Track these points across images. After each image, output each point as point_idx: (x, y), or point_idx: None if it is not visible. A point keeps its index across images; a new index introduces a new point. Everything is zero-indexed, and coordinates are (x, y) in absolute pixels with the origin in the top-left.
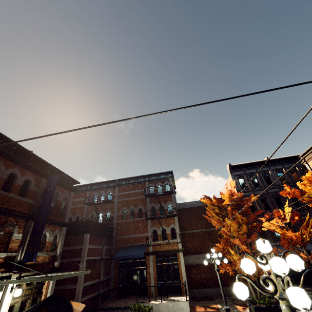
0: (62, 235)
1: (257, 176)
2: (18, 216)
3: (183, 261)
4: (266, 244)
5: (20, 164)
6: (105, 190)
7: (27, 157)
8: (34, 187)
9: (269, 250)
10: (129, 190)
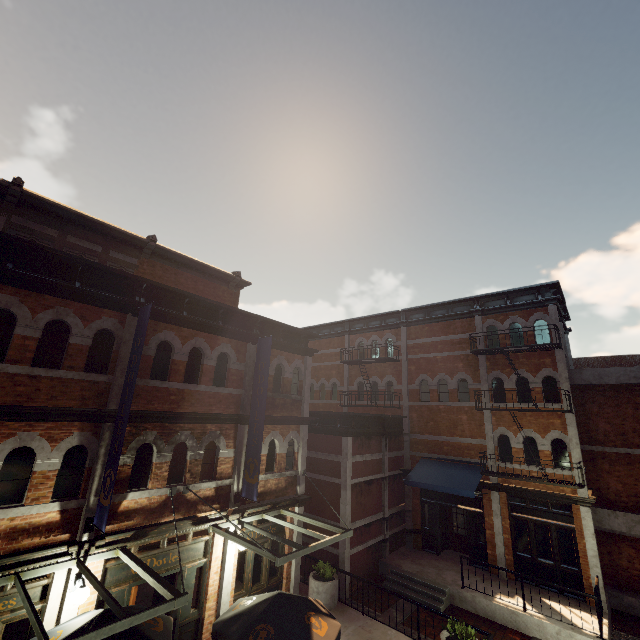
0: (302, 440)
1: None
2: (220, 421)
3: (592, 530)
4: None
5: (203, 327)
6: (379, 334)
7: (212, 310)
8: (236, 365)
9: None
10: (432, 335)
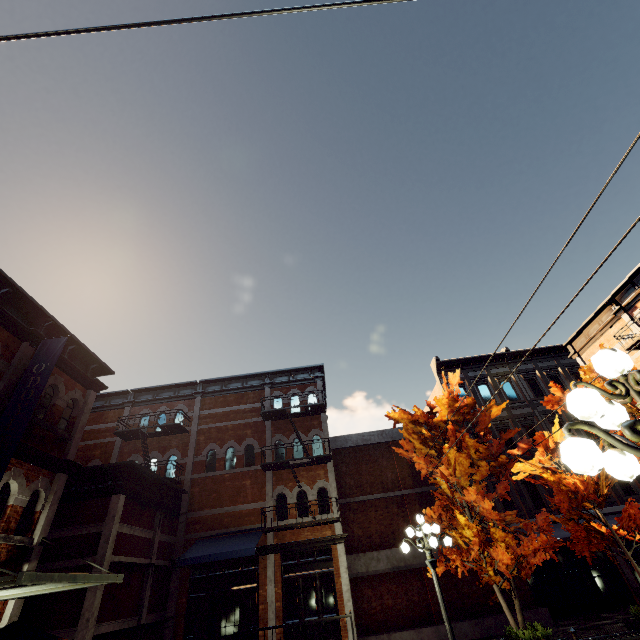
0: (54, 493)
1: (490, 384)
2: None
3: (346, 564)
4: (620, 353)
5: None
6: (170, 405)
7: None
8: None
9: (629, 364)
10: (226, 405)
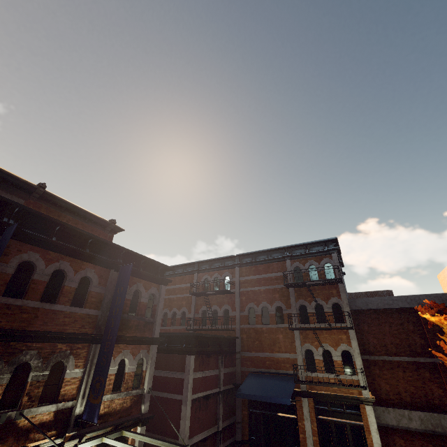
0: (151, 358)
1: None
2: (72, 340)
3: (375, 426)
4: None
5: (70, 252)
6: (220, 273)
7: (81, 239)
8: (97, 288)
9: None
10: (257, 273)
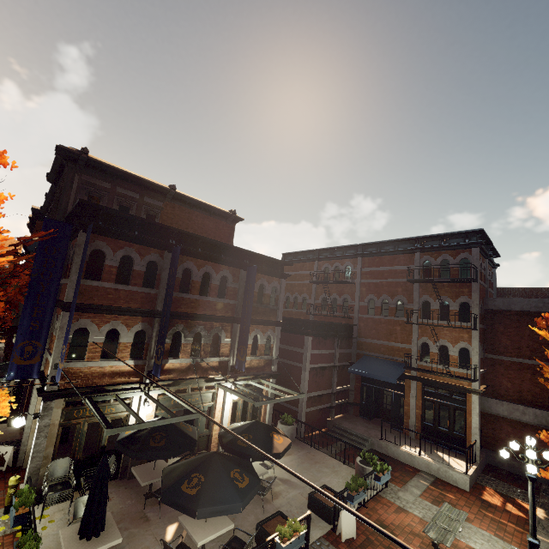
0: (276, 336)
1: None
2: (222, 321)
3: (477, 411)
4: None
5: (211, 259)
6: (341, 262)
7: (217, 247)
8: (233, 284)
9: None
10: (381, 265)
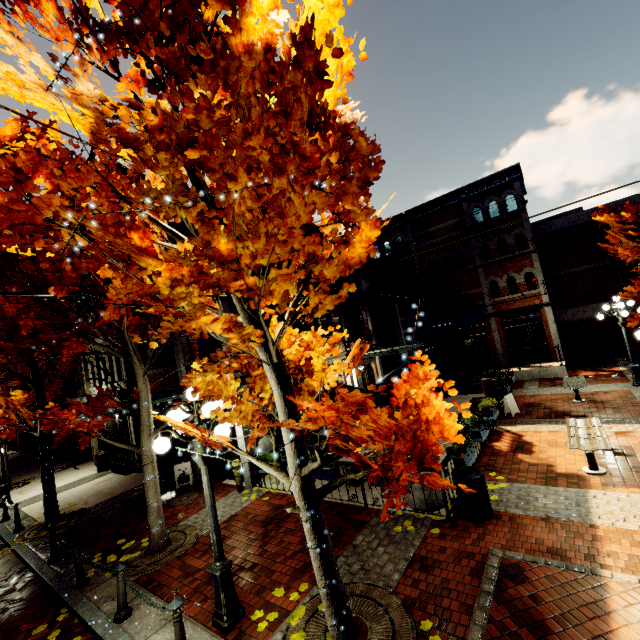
0: (368, 311)
1: None
2: None
3: (553, 319)
4: None
5: None
6: (388, 236)
7: None
8: None
9: None
10: (431, 226)
